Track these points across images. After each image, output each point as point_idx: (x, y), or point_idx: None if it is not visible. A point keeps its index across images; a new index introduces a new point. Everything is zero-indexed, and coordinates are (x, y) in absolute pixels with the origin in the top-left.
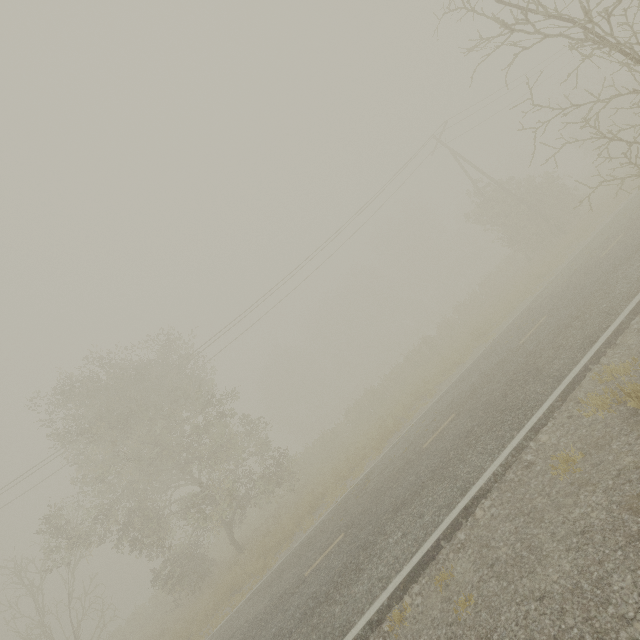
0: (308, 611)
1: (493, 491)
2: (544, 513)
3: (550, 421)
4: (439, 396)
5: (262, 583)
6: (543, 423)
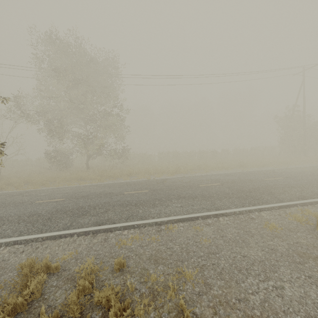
0: (124, 204)
1: (231, 216)
2: (254, 235)
3: (269, 211)
4: (211, 174)
5: (98, 184)
6: (265, 210)
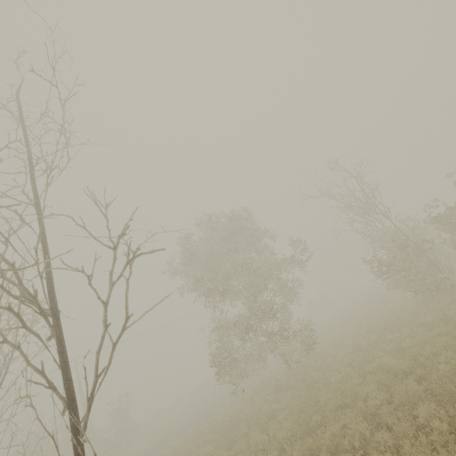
0: None
1: None
2: None
3: None
4: None
5: None
6: None
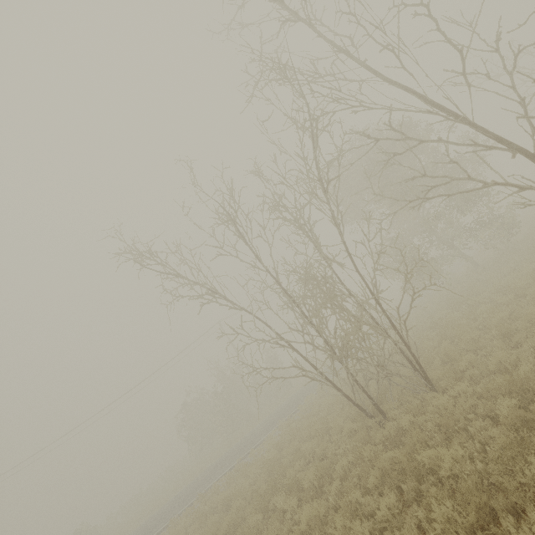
0: None
1: None
2: None
3: None
4: None
5: None
6: None
